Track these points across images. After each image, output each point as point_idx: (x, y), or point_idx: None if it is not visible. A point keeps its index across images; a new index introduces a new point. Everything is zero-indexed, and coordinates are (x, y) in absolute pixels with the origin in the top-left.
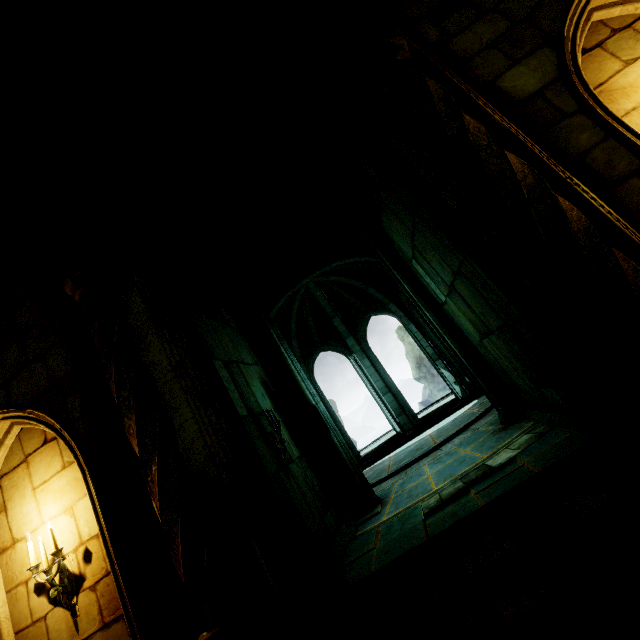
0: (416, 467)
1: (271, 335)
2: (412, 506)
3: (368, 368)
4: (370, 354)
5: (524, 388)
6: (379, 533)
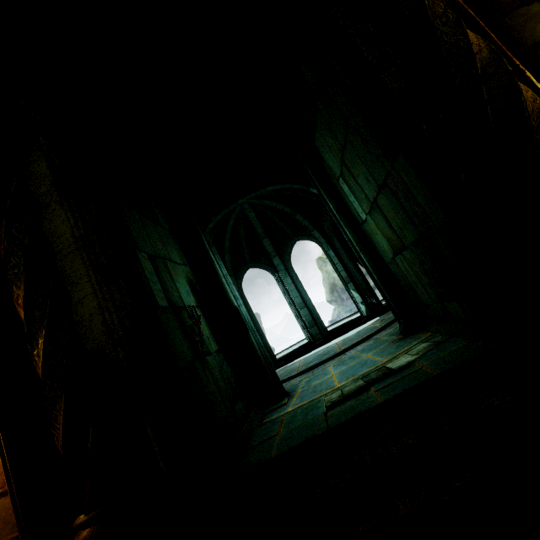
0: (322, 368)
1: (201, 240)
2: (316, 400)
3: (289, 285)
4: (292, 273)
5: (427, 302)
6: (283, 421)
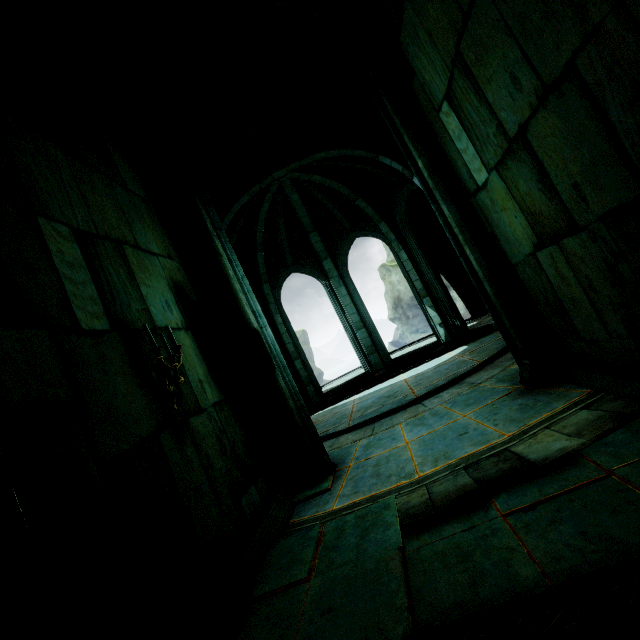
0: (388, 424)
1: (201, 217)
2: (380, 498)
3: (344, 298)
4: (348, 282)
5: (593, 336)
6: (321, 539)
